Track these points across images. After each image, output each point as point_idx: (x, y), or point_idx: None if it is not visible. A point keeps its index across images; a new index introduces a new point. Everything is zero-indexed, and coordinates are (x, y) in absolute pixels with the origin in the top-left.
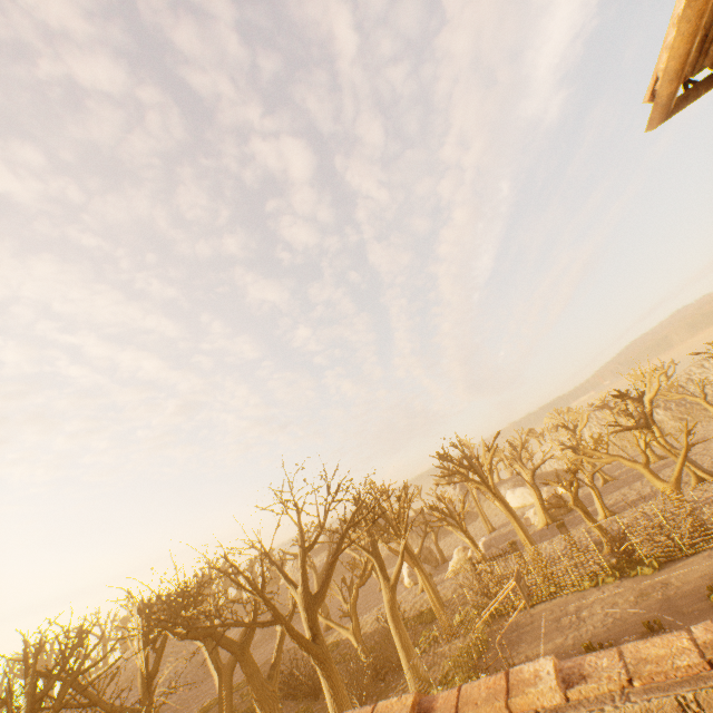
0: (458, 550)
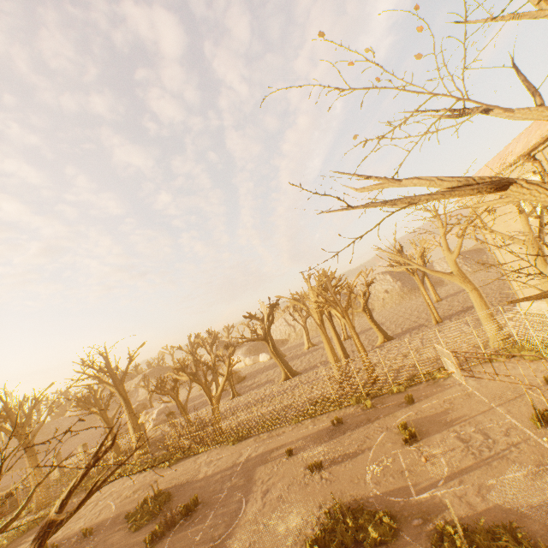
0: (142, 415)
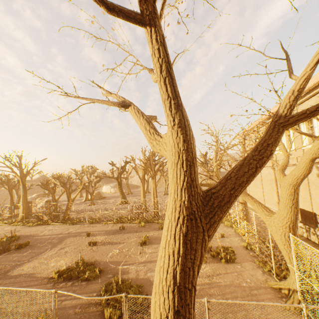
0: (38, 199)
